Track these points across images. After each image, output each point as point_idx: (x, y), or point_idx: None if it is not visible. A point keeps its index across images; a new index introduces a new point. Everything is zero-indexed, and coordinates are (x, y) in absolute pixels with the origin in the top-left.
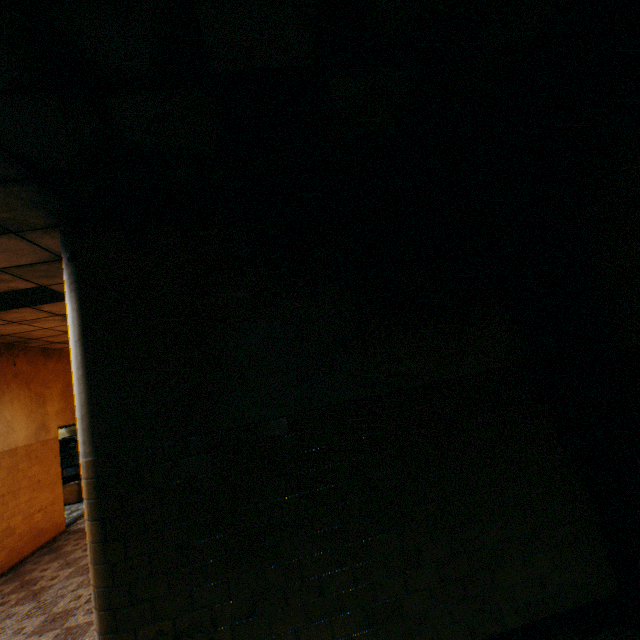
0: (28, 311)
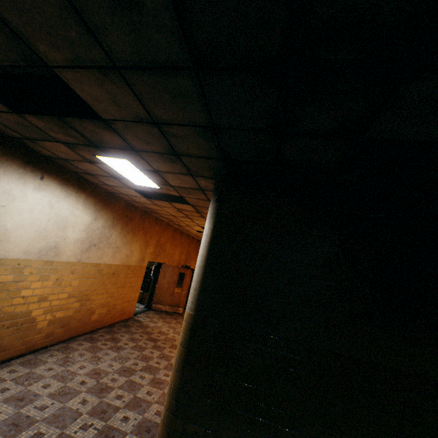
0: (165, 203)
